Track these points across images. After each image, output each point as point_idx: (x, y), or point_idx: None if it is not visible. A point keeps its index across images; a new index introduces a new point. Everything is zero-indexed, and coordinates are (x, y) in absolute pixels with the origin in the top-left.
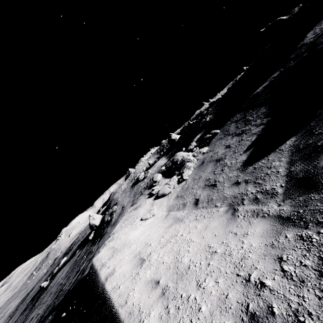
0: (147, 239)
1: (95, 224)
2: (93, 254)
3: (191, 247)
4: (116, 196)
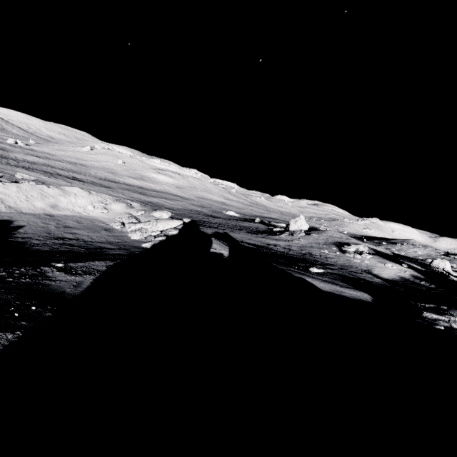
0: (53, 198)
1: (290, 226)
2: (229, 230)
3: (1, 197)
4: (329, 231)
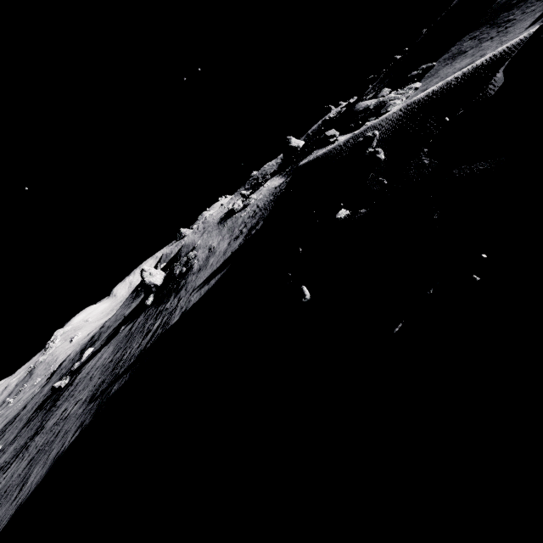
0: None
1: (154, 283)
2: (172, 307)
3: None
4: (190, 240)
